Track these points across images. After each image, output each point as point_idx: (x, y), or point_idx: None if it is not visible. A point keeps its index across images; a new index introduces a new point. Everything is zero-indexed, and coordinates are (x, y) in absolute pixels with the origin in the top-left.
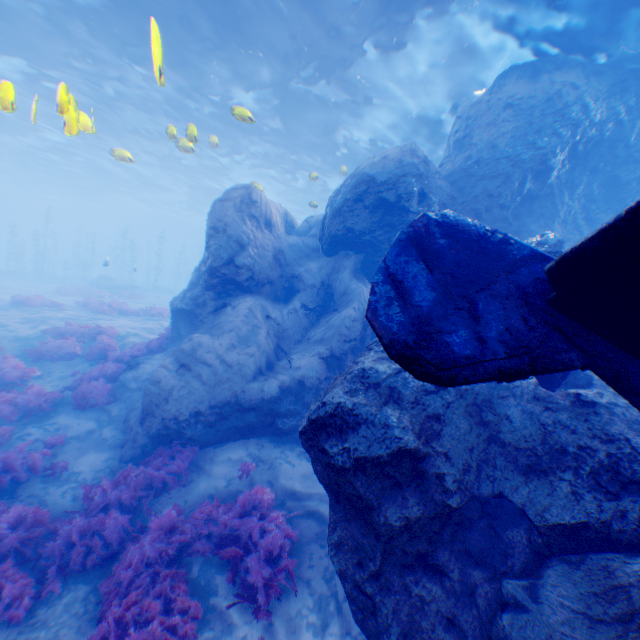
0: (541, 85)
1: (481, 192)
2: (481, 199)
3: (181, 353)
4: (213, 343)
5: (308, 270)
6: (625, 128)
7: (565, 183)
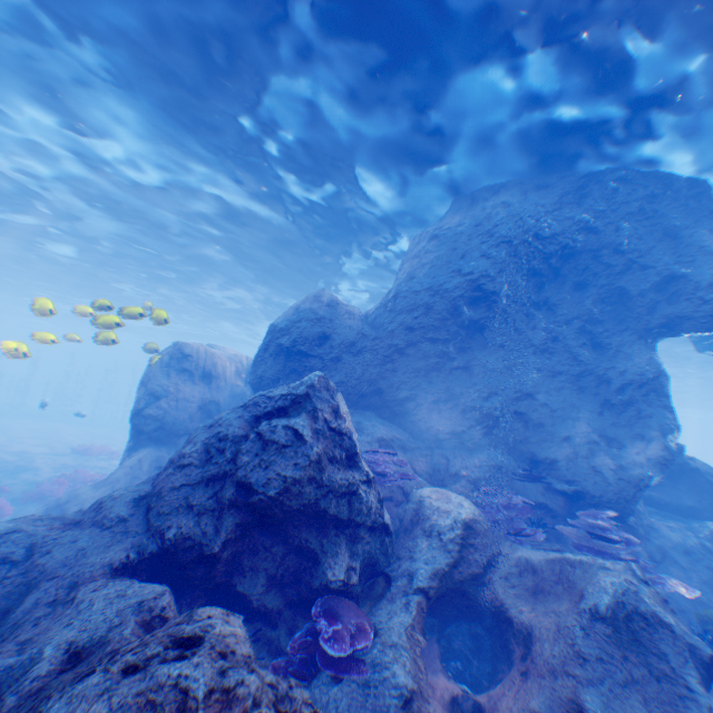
0: (471, 211)
1: (399, 326)
2: (400, 334)
3: (56, 502)
4: (89, 494)
5: None
6: (605, 233)
7: (536, 304)
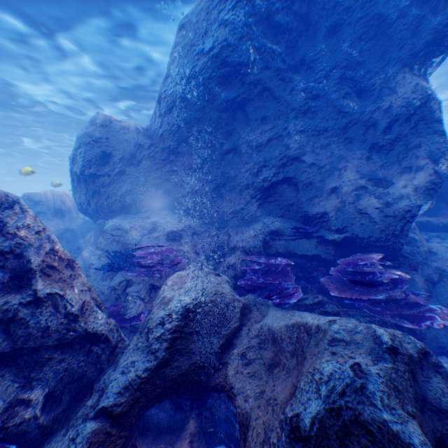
0: None
1: (166, 128)
2: (168, 135)
3: None
4: None
5: (86, 240)
6: None
7: (292, 65)
